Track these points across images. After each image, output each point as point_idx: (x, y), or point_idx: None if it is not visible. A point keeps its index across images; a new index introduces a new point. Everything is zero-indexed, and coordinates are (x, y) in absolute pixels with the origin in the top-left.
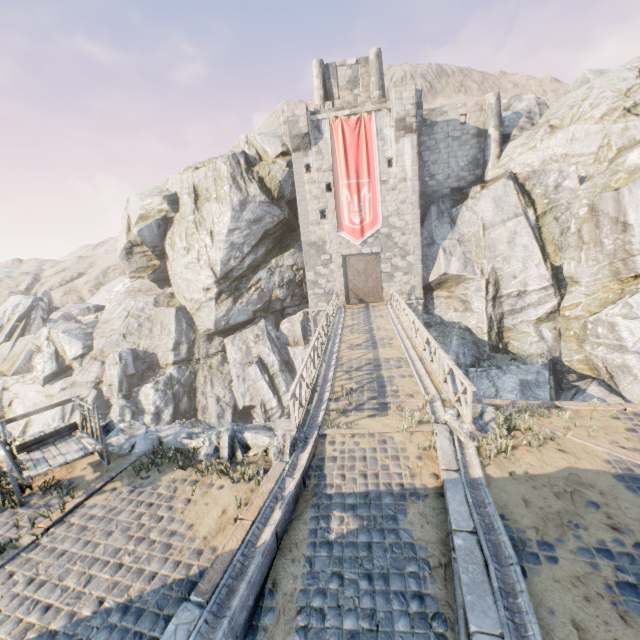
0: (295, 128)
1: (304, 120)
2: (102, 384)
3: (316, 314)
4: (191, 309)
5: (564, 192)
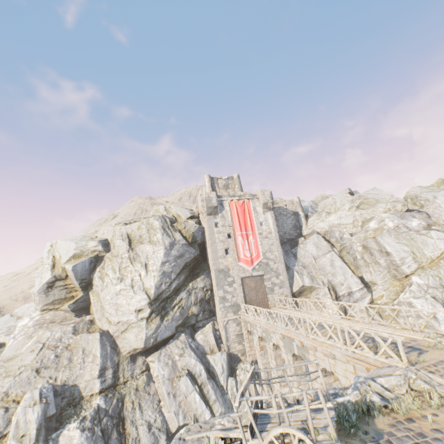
0: (210, 203)
1: (215, 199)
2: (3, 440)
3: (226, 323)
4: (115, 332)
5: (346, 240)
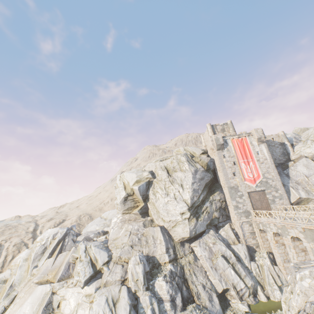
0: (218, 142)
1: (221, 139)
2: (126, 281)
3: (241, 224)
4: (168, 227)
5: None
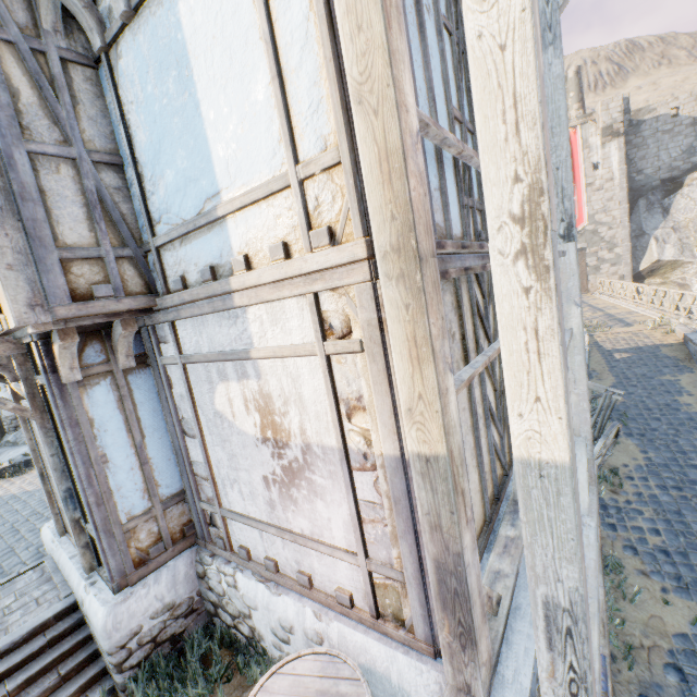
0: None
1: None
2: None
3: None
4: None
5: None
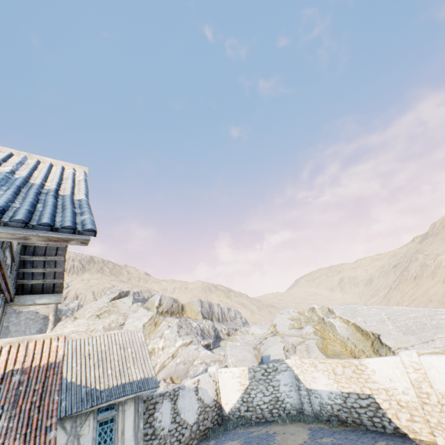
0: None
1: None
2: None
3: None
4: None
5: None
